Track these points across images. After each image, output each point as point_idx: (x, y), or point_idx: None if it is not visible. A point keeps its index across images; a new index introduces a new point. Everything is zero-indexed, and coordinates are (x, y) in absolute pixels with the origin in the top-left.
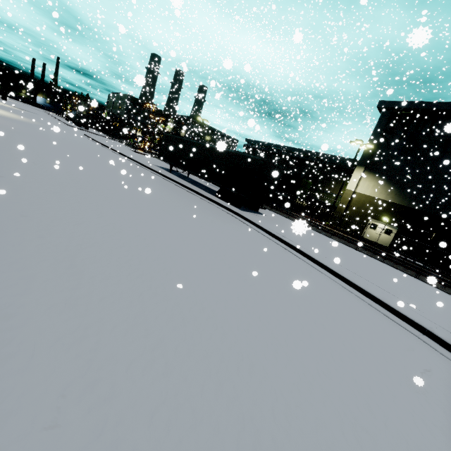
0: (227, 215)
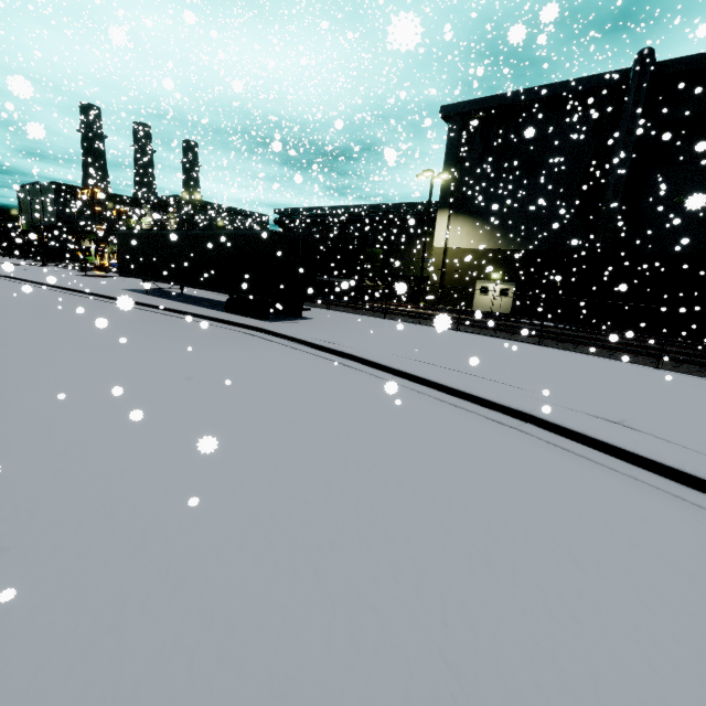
0: (242, 337)
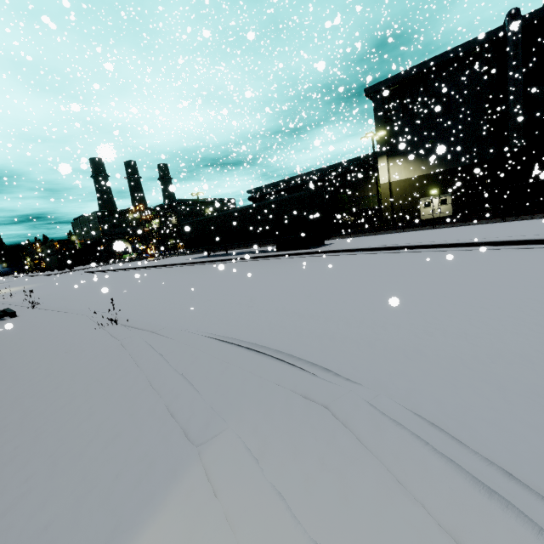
0: (310, 258)
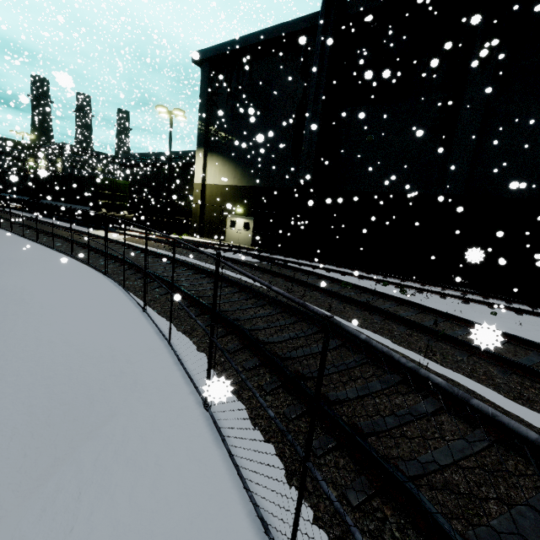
0: None
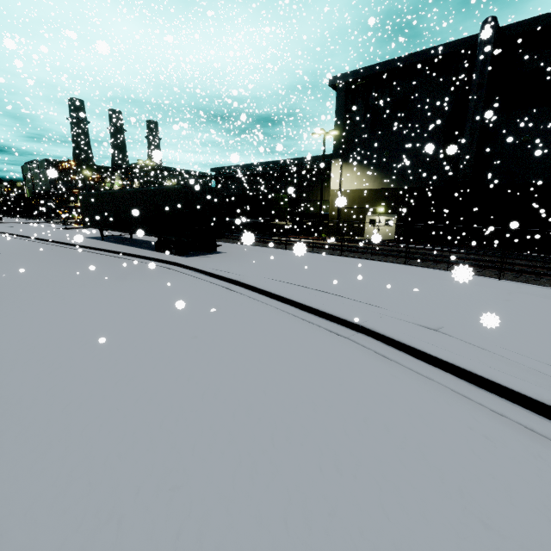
0: (160, 270)
